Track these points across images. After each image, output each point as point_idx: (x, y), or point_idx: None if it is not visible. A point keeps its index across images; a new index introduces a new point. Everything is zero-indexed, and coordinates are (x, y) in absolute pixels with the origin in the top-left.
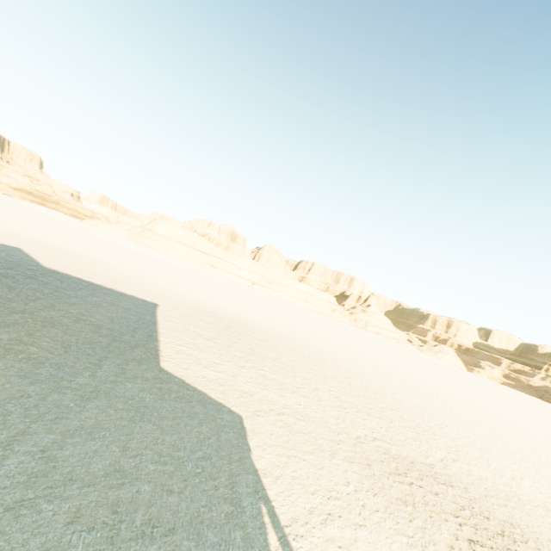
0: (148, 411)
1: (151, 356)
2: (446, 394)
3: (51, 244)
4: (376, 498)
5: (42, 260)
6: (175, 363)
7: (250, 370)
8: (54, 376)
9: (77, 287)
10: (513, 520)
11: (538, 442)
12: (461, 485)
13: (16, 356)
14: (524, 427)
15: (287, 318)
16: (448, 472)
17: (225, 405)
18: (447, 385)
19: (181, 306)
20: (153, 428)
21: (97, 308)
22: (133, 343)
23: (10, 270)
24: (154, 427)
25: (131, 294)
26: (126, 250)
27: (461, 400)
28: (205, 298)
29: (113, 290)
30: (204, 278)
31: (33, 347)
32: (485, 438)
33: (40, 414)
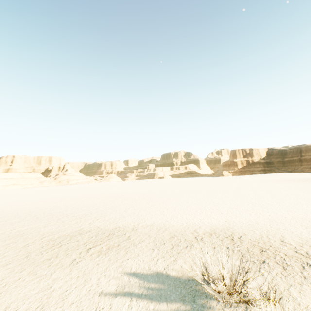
0: None
1: None
2: (108, 194)
3: None
4: (23, 271)
5: None
6: None
7: None
8: None
9: None
10: (117, 226)
11: (142, 193)
12: (96, 228)
13: None
14: (139, 190)
15: None
16: (92, 226)
17: None
18: (110, 190)
19: None
20: None
21: None
22: None
23: None
24: None
25: None
26: None
27: (115, 193)
28: None
29: None
30: None
31: None
32: (120, 202)
33: None
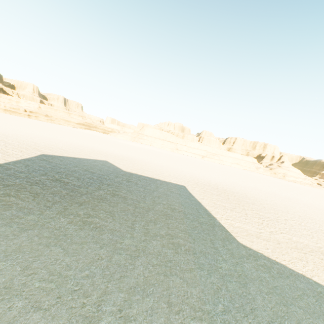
0: (280, 291)
1: (227, 234)
2: None
3: (112, 153)
4: None
5: (120, 166)
6: (242, 238)
7: (278, 235)
8: (210, 265)
9: (148, 183)
10: None
11: None
12: None
13: (181, 249)
14: None
15: (241, 180)
16: None
17: (306, 276)
18: None
19: (193, 184)
20: (302, 311)
21: (169, 197)
22: (208, 223)
23: (118, 178)
24: (301, 310)
25: (168, 181)
26: (136, 148)
27: None
28: (194, 174)
29: (160, 180)
30: (178, 158)
31: (179, 239)
32: None
33: (241, 306)
